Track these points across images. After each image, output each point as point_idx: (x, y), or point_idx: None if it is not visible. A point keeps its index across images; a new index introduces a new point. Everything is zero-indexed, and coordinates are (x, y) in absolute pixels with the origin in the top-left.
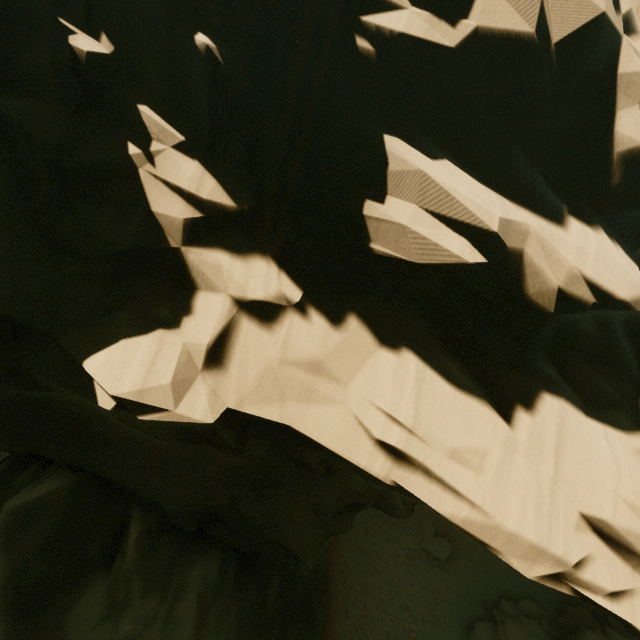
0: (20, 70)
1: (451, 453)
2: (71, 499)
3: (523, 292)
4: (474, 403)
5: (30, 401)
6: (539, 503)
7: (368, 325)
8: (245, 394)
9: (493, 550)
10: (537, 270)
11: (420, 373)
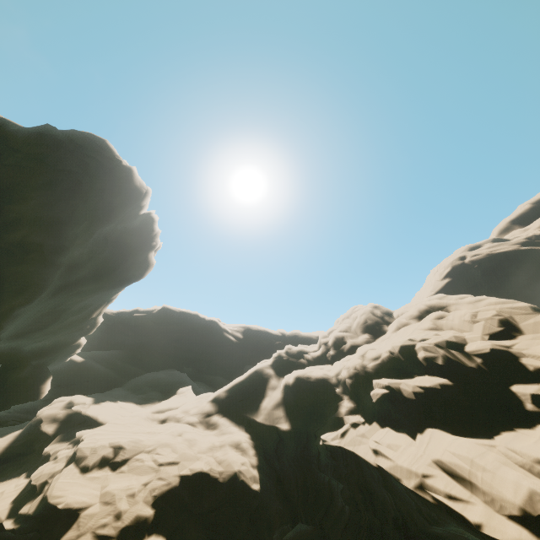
0: (331, 398)
1: (387, 446)
2: (315, 536)
3: (404, 396)
4: (401, 434)
5: (317, 493)
6: (414, 457)
7: (378, 424)
8: (346, 443)
9: (400, 480)
10: (404, 389)
11: (388, 430)
